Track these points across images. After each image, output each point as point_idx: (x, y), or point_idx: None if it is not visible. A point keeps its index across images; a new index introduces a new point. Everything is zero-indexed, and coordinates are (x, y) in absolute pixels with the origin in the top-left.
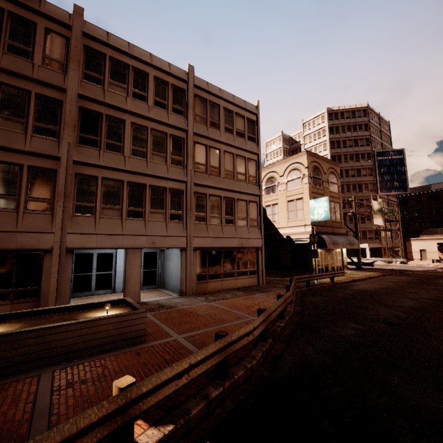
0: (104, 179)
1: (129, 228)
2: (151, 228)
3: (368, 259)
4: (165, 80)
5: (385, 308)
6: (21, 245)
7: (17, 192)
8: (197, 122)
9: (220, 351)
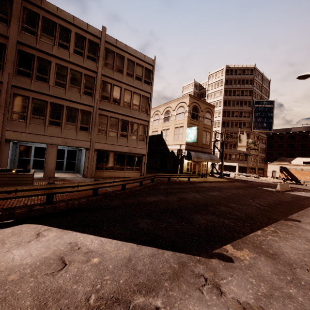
0: (34, 99)
1: (49, 132)
2: (65, 133)
3: (235, 173)
4: (84, 36)
5: (195, 193)
6: None
7: None
8: (106, 67)
9: (45, 190)
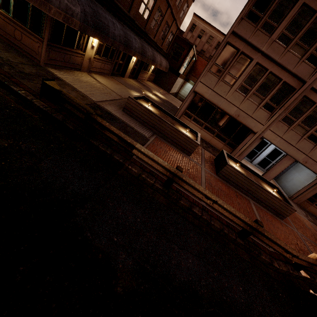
0: None
1: (300, 145)
2: (314, 153)
3: None
4: None
5: None
6: (247, 124)
7: (266, 95)
8: None
9: None
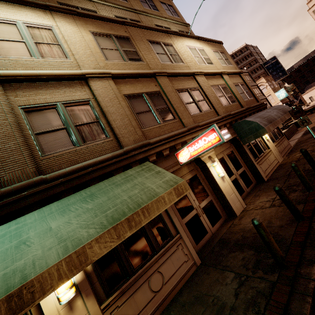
0: None
1: None
2: None
3: None
4: None
5: None
6: None
7: None
8: None
9: None
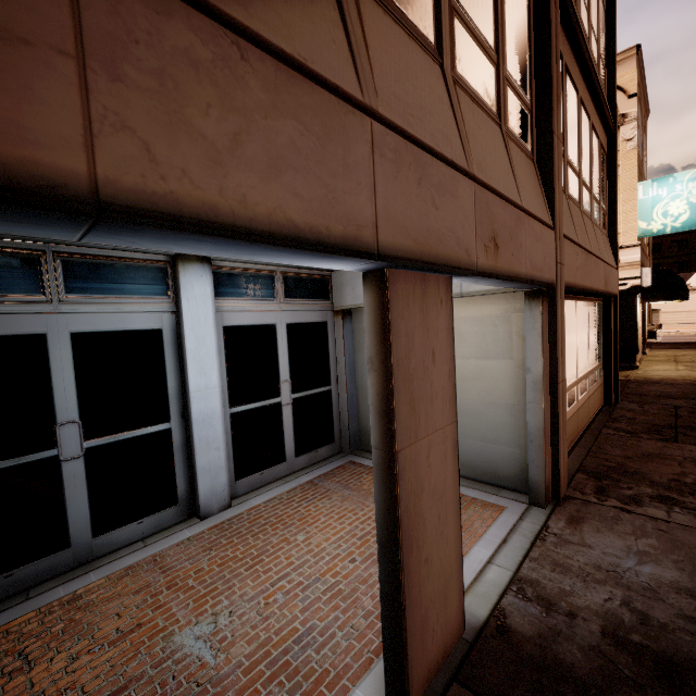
0: None
1: (387, 74)
2: (473, 138)
3: None
4: None
5: None
6: None
7: None
8: None
9: None
